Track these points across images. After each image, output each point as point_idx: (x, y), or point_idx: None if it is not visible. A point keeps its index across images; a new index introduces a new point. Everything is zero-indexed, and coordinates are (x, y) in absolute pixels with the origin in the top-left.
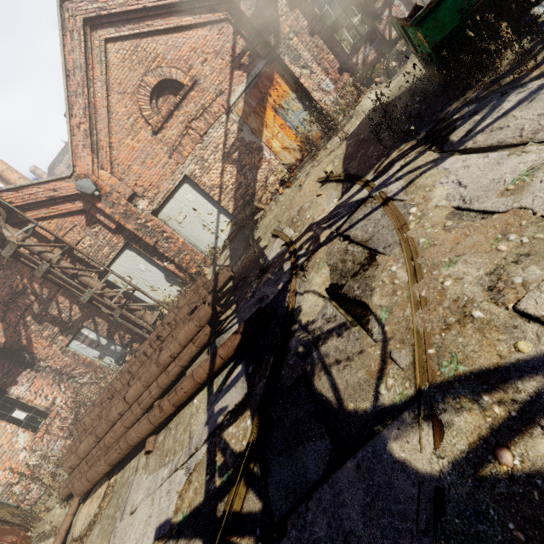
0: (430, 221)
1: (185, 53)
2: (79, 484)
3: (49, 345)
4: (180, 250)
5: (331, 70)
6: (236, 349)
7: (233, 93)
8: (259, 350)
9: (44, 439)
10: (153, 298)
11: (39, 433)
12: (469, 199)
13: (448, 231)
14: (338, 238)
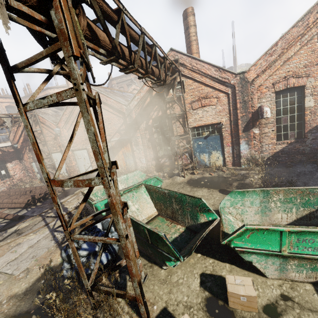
0: (19, 240)
1: (106, 117)
2: None
3: (28, 158)
4: (71, 166)
5: (148, 156)
6: (10, 219)
7: (113, 138)
8: (8, 225)
9: (2, 184)
10: None
11: (2, 181)
12: (20, 244)
13: (9, 246)
14: (41, 219)
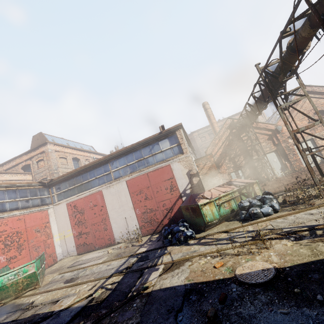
0: None
1: None
2: (290, 186)
3: (226, 169)
4: (296, 160)
5: None
6: None
7: None
8: None
9: None
10: (274, 172)
11: None
12: None
13: None
14: None
